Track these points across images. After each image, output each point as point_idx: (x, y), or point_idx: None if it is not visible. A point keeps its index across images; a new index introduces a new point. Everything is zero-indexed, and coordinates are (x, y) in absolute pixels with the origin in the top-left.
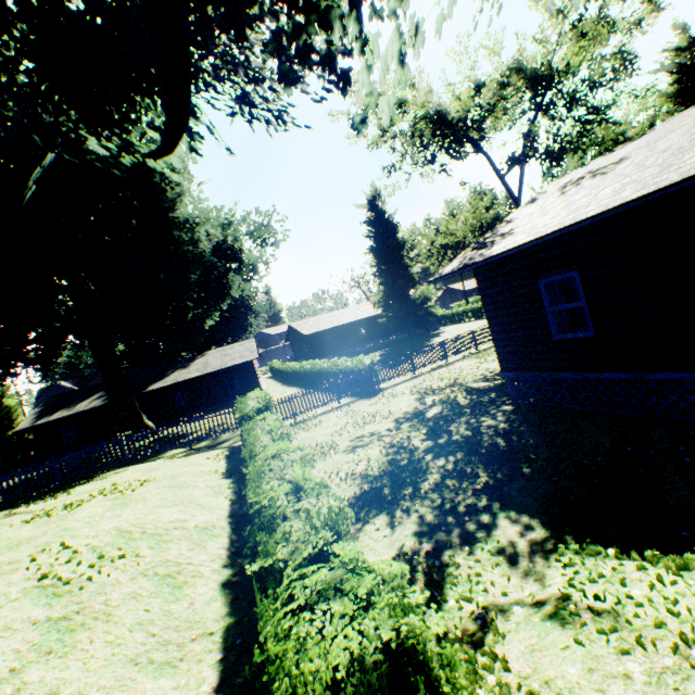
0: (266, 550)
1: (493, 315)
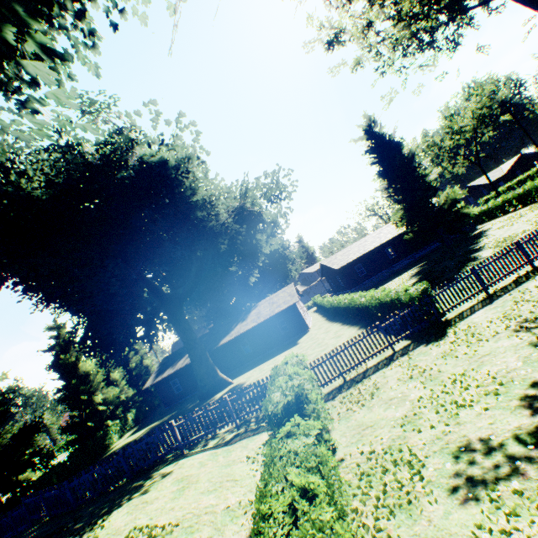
0: None
1: None
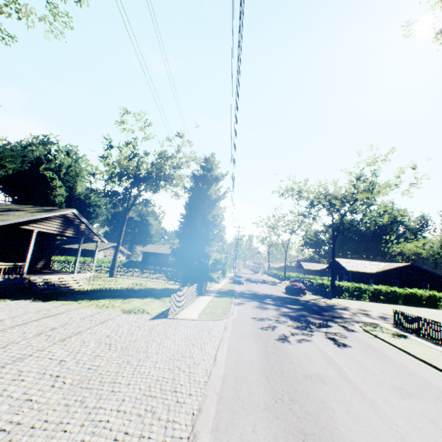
0: None
1: None
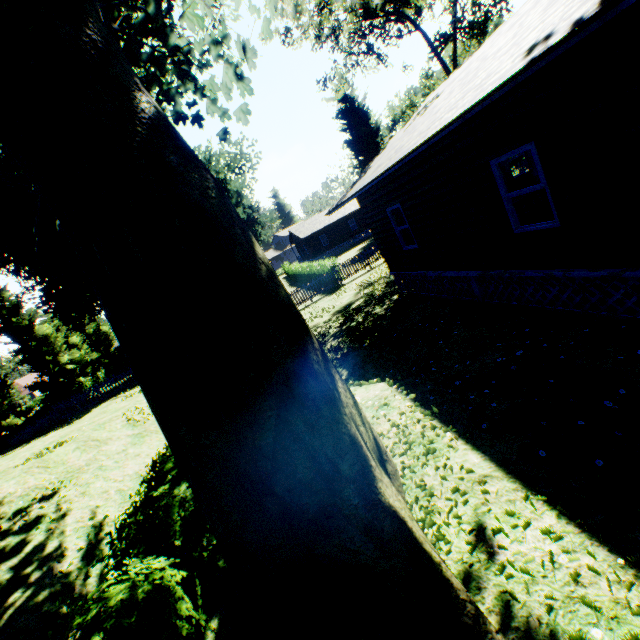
0: None
1: (374, 232)
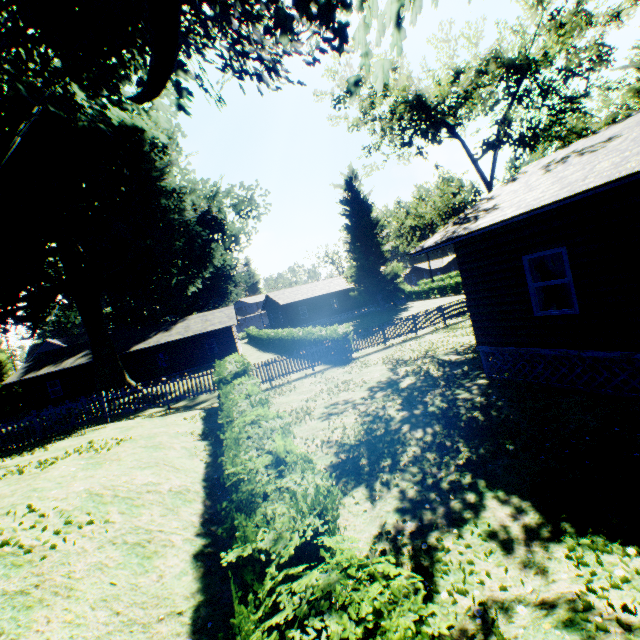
0: (245, 535)
1: (472, 289)
